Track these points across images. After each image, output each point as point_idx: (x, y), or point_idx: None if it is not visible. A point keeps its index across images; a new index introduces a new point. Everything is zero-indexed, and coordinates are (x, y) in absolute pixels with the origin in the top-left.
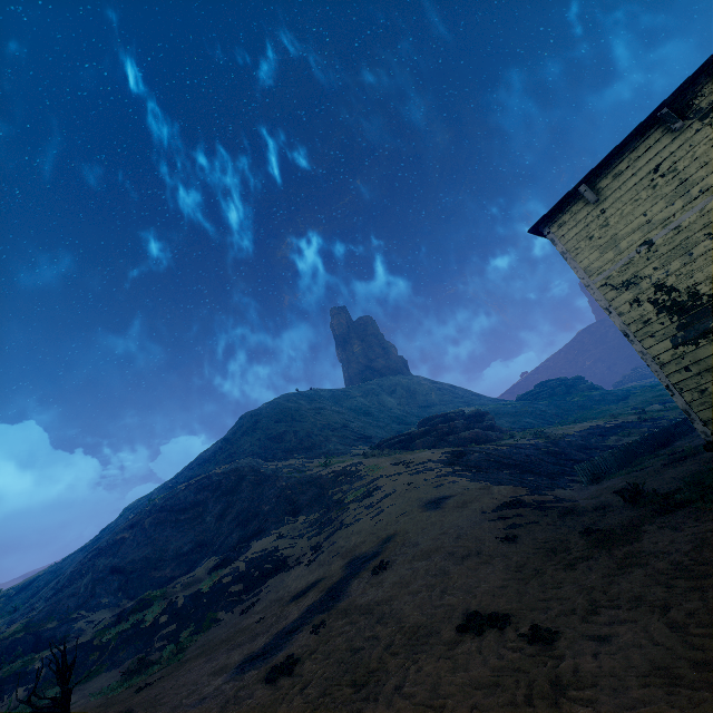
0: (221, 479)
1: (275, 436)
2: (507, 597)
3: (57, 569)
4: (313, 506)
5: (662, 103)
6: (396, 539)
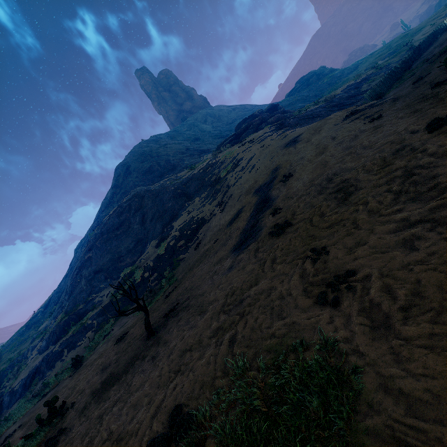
0: (129, 204)
1: (146, 171)
2: (441, 111)
3: (59, 290)
4: (200, 191)
5: None
6: (281, 166)
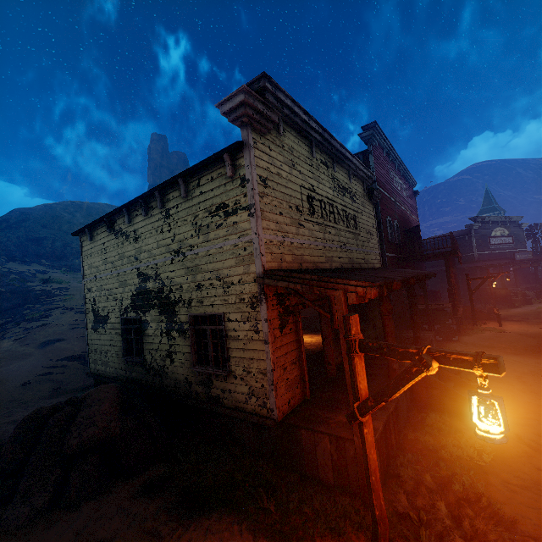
0: None
1: (36, 238)
2: None
3: None
4: (8, 313)
5: (104, 216)
6: None
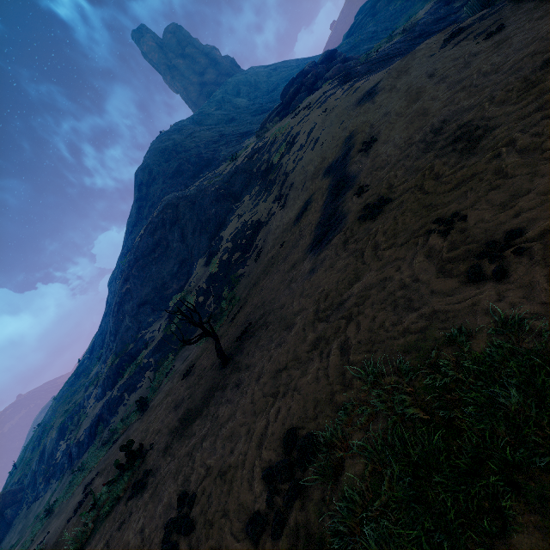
0: (161, 218)
1: (174, 173)
2: None
3: (101, 332)
4: (248, 187)
5: None
6: (357, 132)
